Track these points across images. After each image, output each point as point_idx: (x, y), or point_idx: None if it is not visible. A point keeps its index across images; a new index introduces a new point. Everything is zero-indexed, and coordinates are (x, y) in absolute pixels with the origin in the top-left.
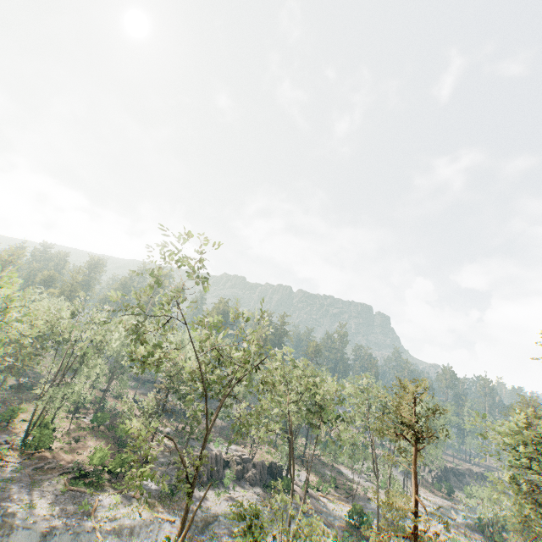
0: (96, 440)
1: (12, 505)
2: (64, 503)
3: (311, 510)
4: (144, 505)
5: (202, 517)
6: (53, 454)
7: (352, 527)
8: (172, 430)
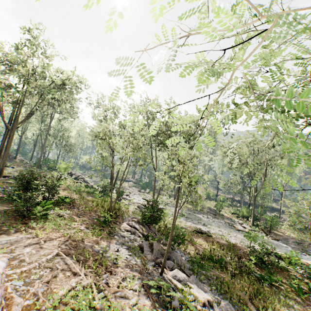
0: None
1: None
2: None
3: None
4: None
5: None
6: (275, 232)
7: None
8: None
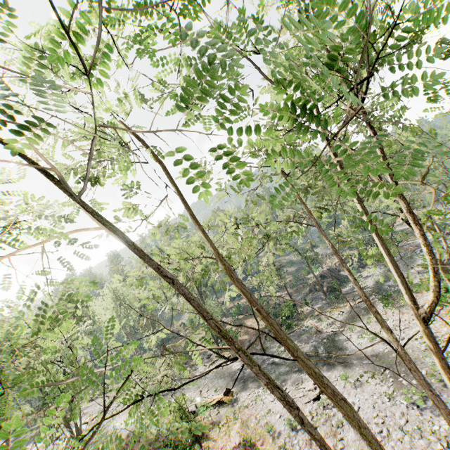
0: (250, 320)
1: (272, 359)
2: (294, 340)
3: (415, 247)
4: (333, 310)
5: (371, 290)
6: (241, 339)
7: (449, 234)
8: (276, 289)
